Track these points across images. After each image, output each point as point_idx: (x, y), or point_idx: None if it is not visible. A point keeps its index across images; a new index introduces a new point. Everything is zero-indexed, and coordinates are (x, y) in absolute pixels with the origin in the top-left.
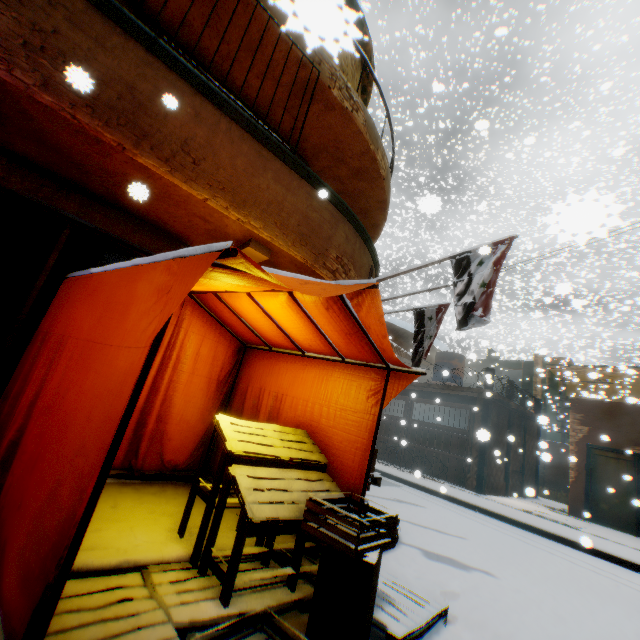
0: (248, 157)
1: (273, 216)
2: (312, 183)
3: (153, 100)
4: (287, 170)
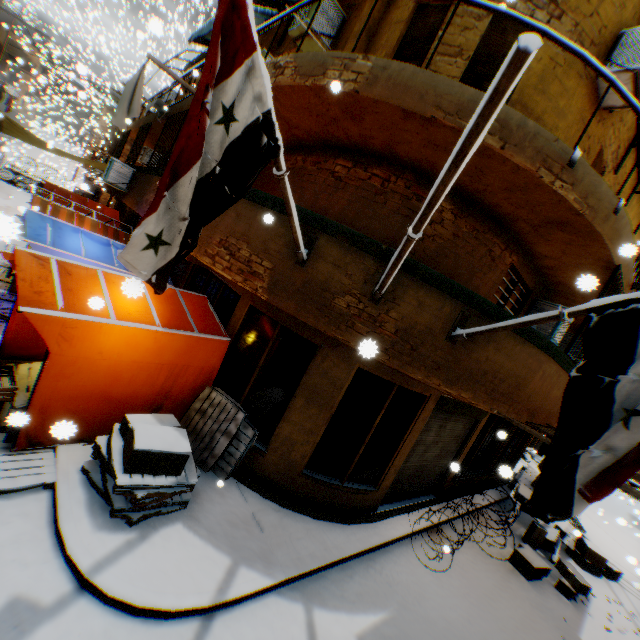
0: None
1: None
2: None
3: None
4: None
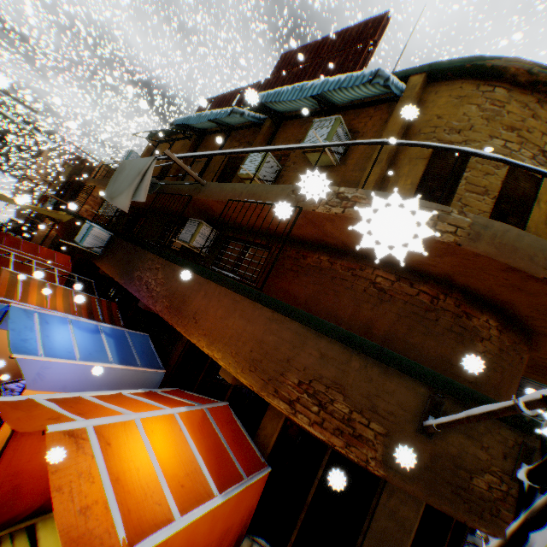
0: (226, 306)
1: (231, 347)
2: (271, 308)
3: (190, 296)
4: (252, 304)
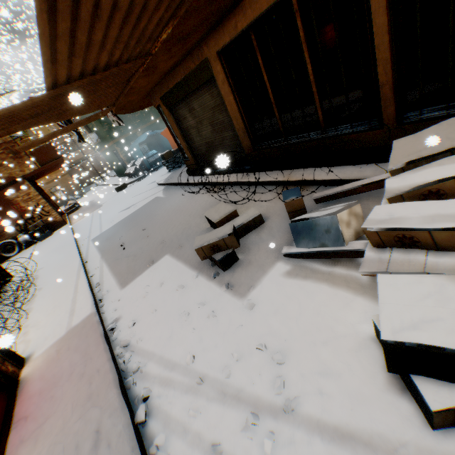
0: None
1: None
2: None
3: None
4: None
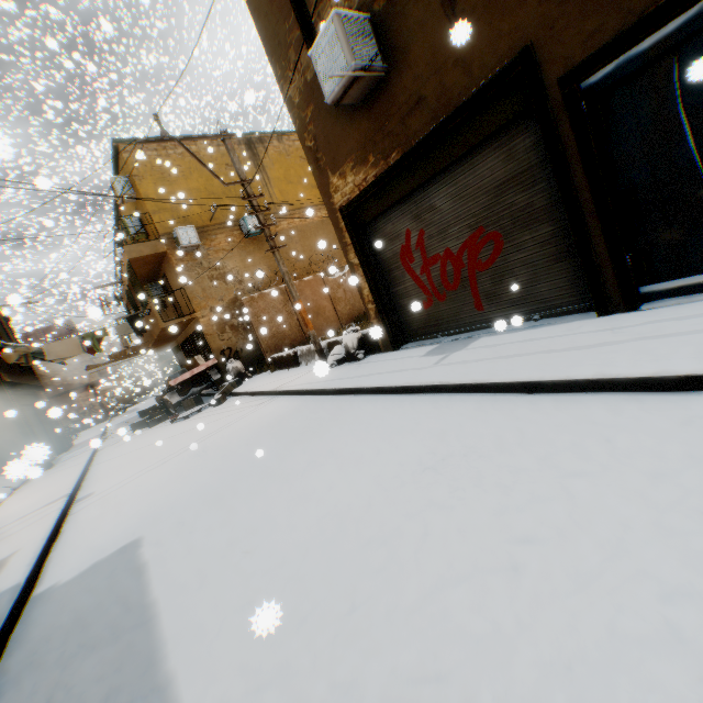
0: None
1: None
2: None
3: None
4: None
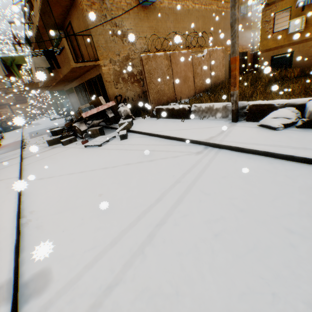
0: None
1: None
2: None
3: None
4: None
